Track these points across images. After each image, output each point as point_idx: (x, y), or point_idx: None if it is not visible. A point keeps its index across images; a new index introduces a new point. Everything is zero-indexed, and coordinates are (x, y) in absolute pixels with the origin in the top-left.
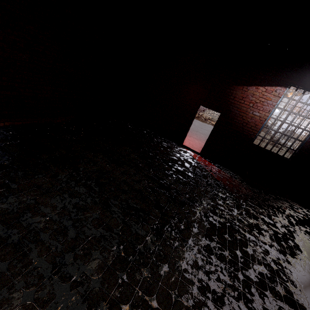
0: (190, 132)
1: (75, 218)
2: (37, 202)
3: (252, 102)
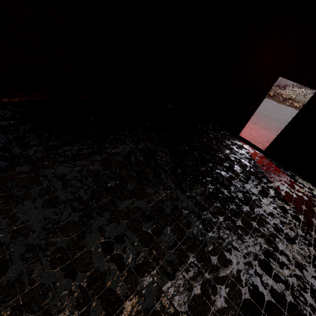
0: (256, 118)
1: (32, 242)
2: None
3: None
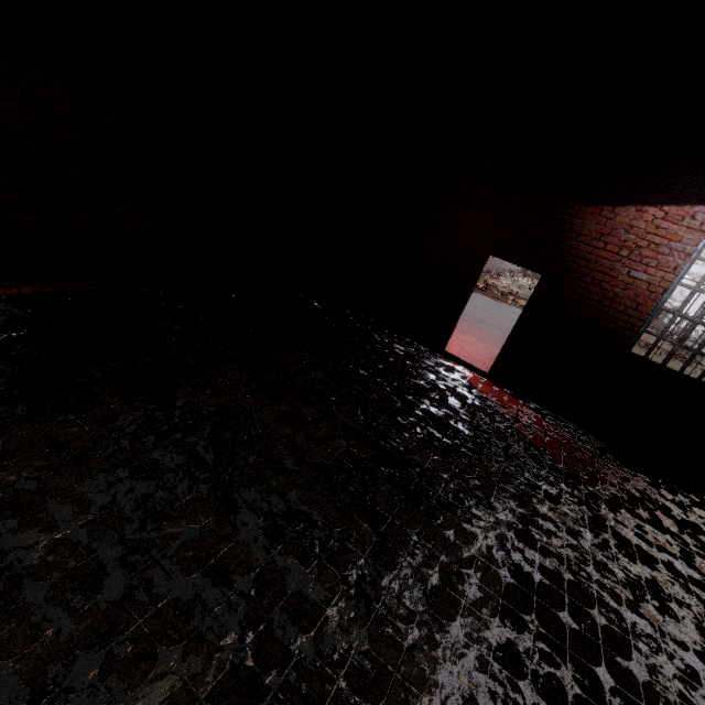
0: (465, 323)
1: (133, 538)
2: (41, 489)
3: (626, 246)
